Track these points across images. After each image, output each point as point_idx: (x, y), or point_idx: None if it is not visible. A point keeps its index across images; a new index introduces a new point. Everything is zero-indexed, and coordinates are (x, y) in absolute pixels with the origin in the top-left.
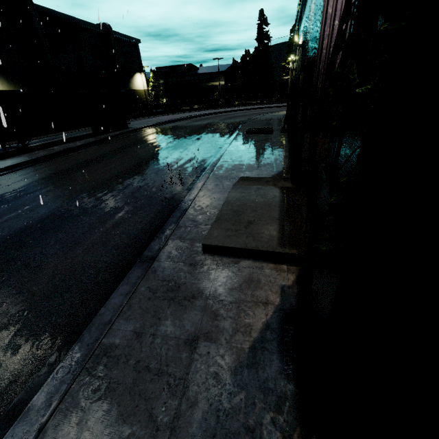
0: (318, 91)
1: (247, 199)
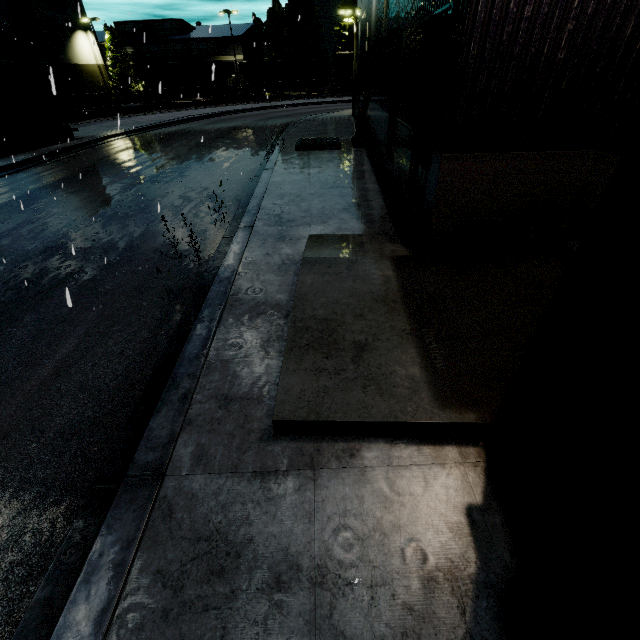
0: (471, 64)
1: (339, 290)
